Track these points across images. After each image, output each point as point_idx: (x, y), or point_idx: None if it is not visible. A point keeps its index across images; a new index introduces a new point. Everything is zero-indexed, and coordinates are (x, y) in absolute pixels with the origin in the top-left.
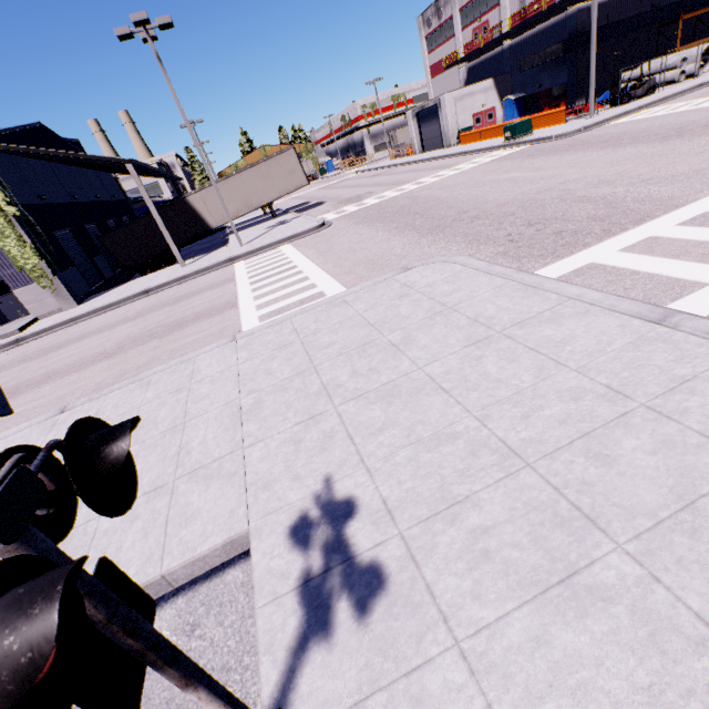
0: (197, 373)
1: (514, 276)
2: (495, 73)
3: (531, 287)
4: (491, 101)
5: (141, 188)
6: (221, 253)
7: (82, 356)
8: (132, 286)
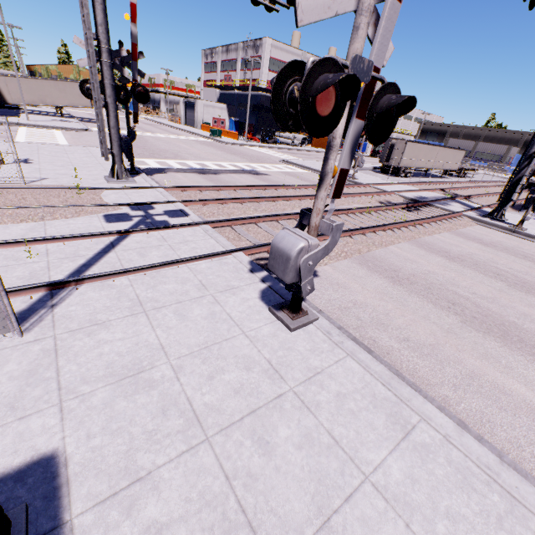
0: None
1: None
2: (231, 103)
3: None
4: (224, 115)
5: None
6: (11, 119)
7: None
8: None
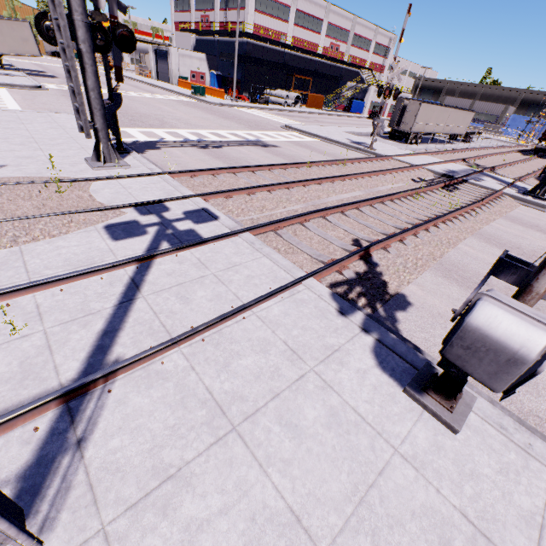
0: None
1: None
2: (210, 52)
3: None
4: (203, 68)
5: None
6: None
7: None
8: None
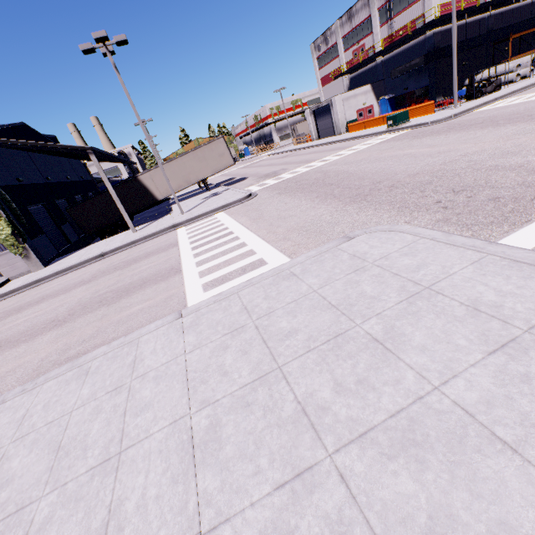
0: (140, 363)
1: (490, 249)
2: (371, 81)
3: (523, 263)
4: (370, 100)
5: (99, 170)
6: (165, 220)
7: (35, 322)
8: (91, 249)
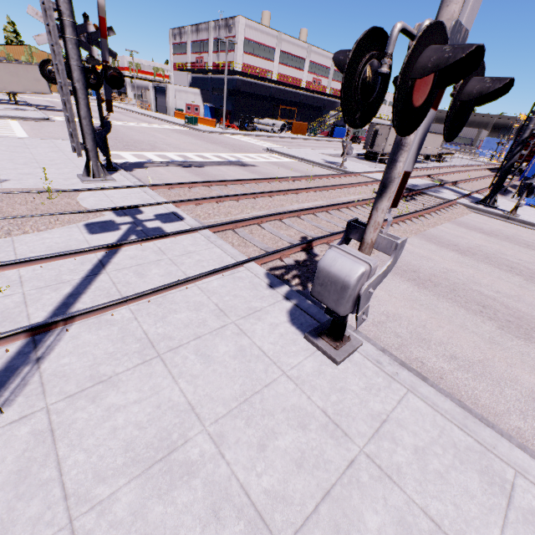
0: None
1: None
2: (204, 88)
3: None
4: (198, 101)
5: None
6: None
7: None
8: None
